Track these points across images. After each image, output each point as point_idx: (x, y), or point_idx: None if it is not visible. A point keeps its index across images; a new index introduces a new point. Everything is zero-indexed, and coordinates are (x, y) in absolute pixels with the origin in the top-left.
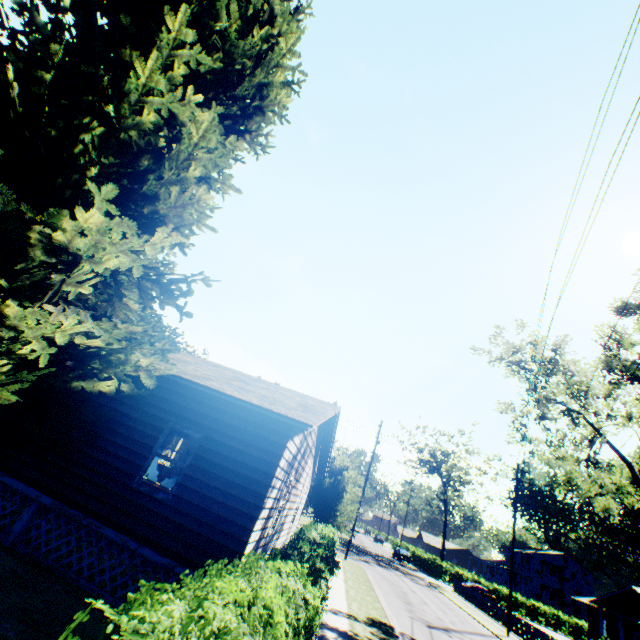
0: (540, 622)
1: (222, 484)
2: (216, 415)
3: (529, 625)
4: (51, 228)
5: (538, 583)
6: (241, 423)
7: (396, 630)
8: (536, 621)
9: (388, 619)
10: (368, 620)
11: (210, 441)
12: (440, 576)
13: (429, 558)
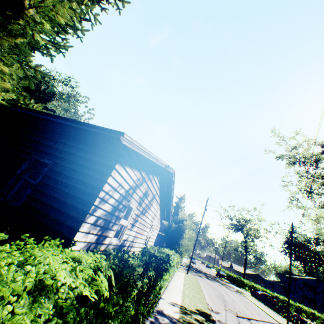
0: (303, 316)
1: (60, 196)
2: (65, 149)
3: (301, 319)
4: None
5: (301, 294)
6: (82, 153)
7: (214, 318)
8: (300, 315)
9: (209, 310)
10: (195, 310)
11: (57, 166)
12: (243, 287)
13: (236, 277)
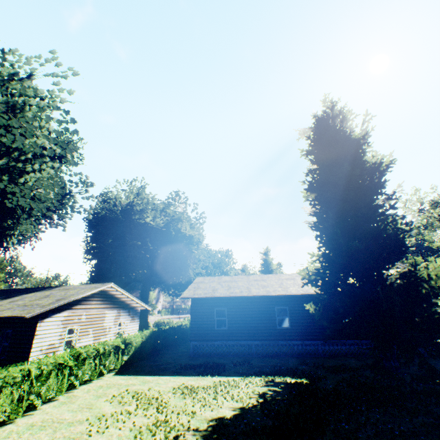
0: None
1: None
2: None
3: None
4: (385, 266)
5: None
6: None
7: None
8: None
9: None
10: None
11: None
12: None
13: None
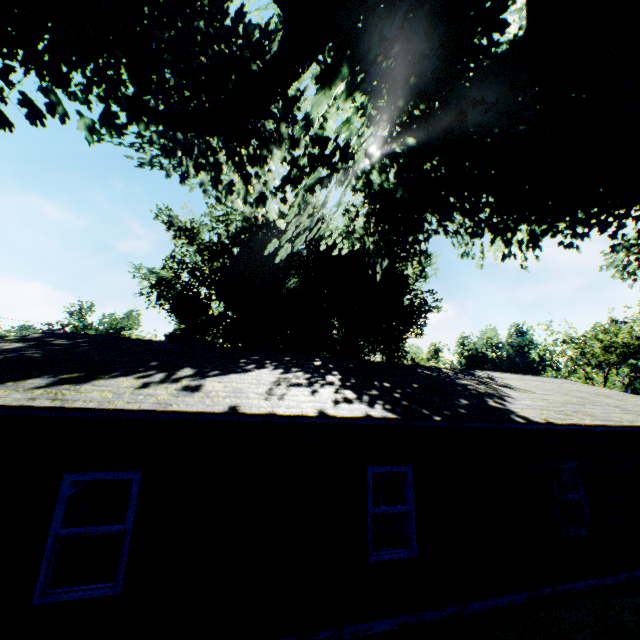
0: None
1: None
2: None
3: None
4: None
5: None
6: None
7: None
8: None
9: None
10: None
11: None
12: None
13: None
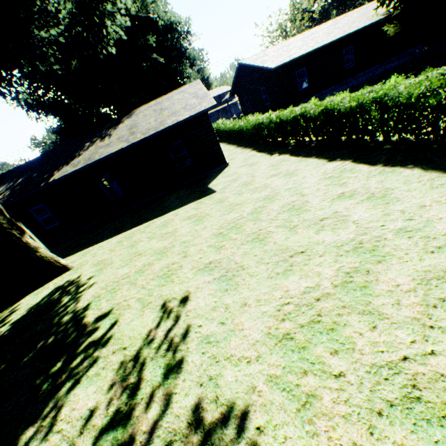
0: None
1: None
2: None
3: None
4: None
5: None
6: None
7: None
8: None
9: None
10: None
11: None
12: None
13: None
